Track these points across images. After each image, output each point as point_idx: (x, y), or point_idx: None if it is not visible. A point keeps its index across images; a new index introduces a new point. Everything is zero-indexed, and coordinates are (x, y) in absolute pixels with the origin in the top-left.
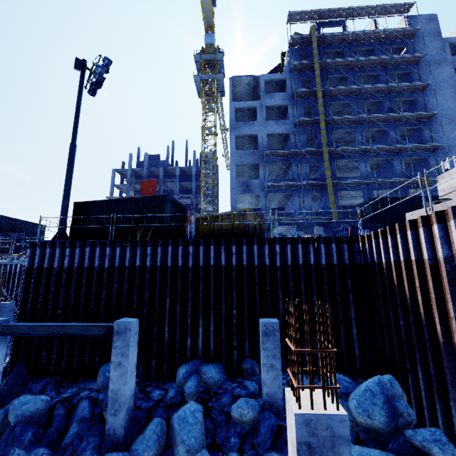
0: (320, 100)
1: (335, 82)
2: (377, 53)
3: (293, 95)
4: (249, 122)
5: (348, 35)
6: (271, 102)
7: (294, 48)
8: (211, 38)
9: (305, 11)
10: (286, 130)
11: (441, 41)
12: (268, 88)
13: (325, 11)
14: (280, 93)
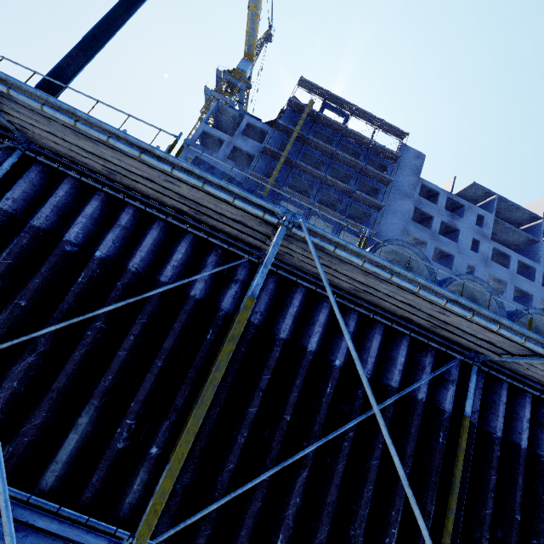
0: (279, 164)
1: (316, 163)
2: (361, 157)
3: (263, 148)
4: (208, 150)
5: (341, 127)
6: (241, 145)
7: (292, 111)
8: (247, 65)
9: (316, 85)
10: (240, 176)
11: (417, 179)
12: (254, 134)
13: (332, 95)
14: (255, 142)
